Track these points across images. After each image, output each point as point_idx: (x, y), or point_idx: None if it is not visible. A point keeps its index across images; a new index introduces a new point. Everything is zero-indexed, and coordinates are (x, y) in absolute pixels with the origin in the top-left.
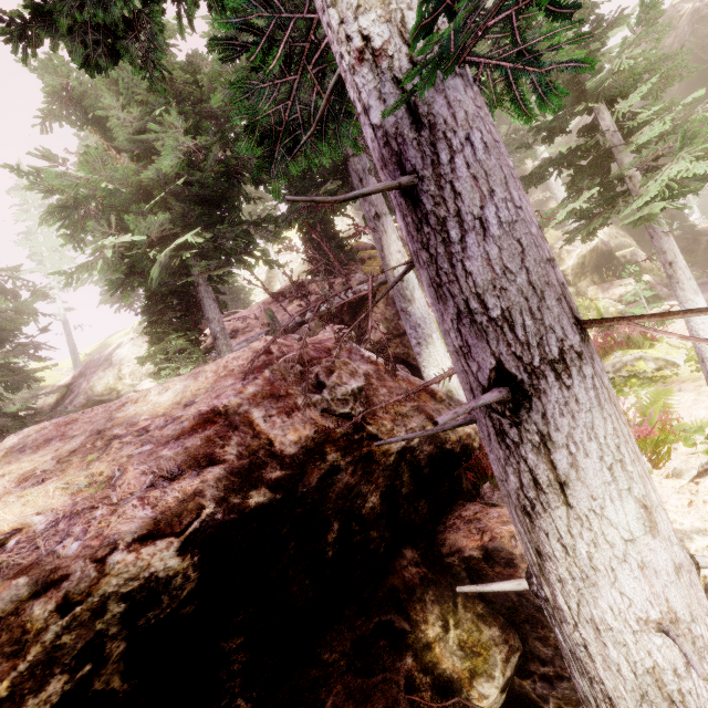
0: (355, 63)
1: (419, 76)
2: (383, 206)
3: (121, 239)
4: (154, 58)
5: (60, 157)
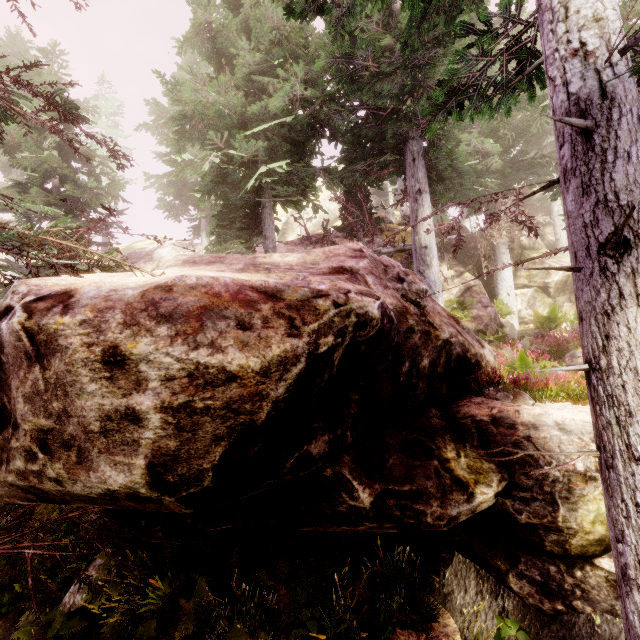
0: (569, 57)
1: (612, 72)
2: (425, 185)
3: (230, 151)
4: (345, 21)
5: (202, 76)
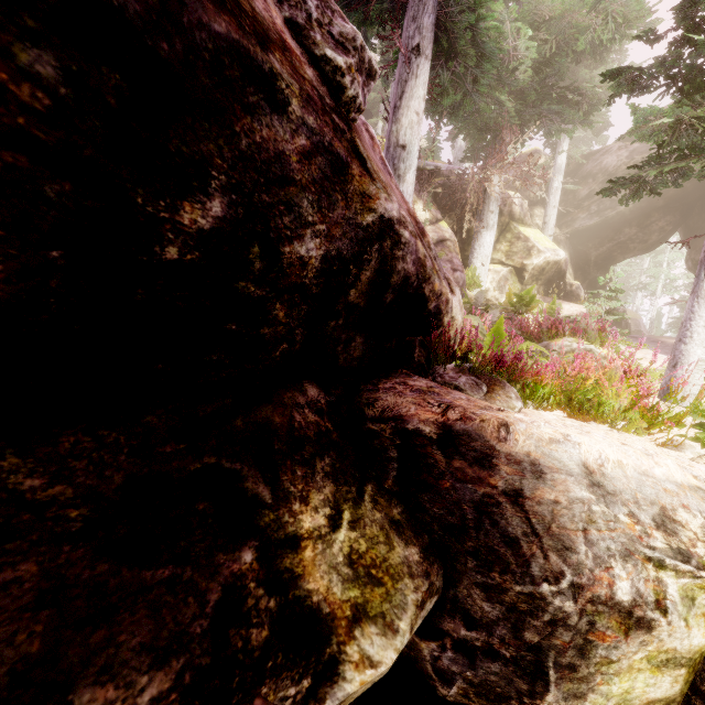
0: None
1: None
2: (429, 45)
3: None
4: None
5: None
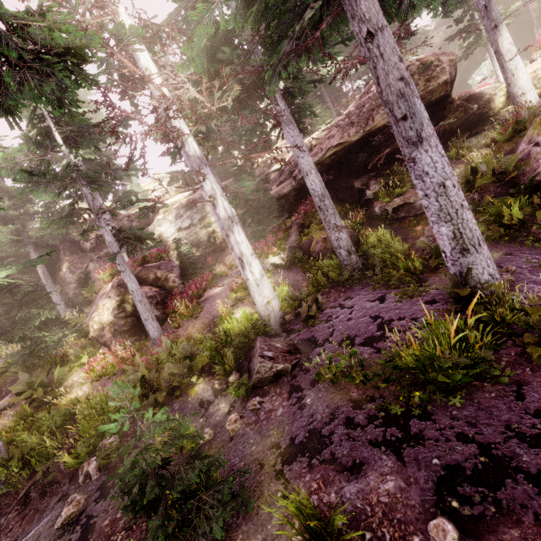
0: None
1: None
2: None
3: None
4: None
5: None
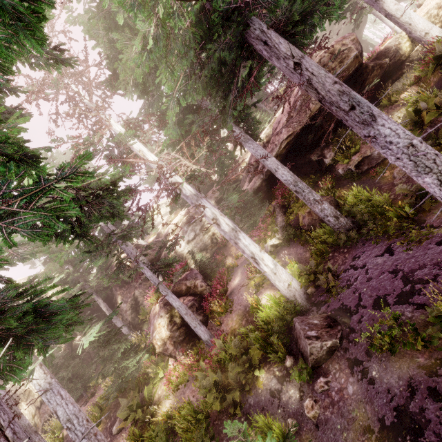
0: None
1: None
2: None
3: None
4: None
5: None
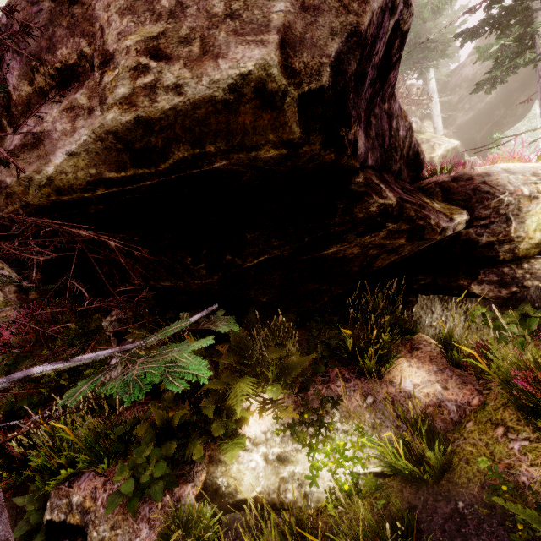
0: None
1: None
2: None
3: None
4: None
5: None
